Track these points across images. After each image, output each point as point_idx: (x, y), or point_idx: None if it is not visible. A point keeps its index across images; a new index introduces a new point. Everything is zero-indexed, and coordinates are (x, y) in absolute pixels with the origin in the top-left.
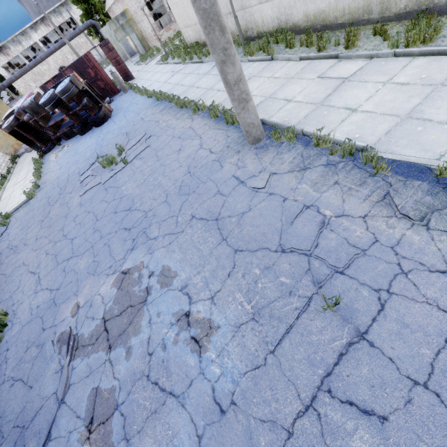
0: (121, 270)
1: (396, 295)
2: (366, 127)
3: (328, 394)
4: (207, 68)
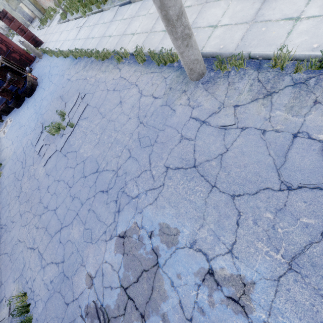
0: (118, 234)
1: None
2: (322, 33)
3: None
4: (110, 14)
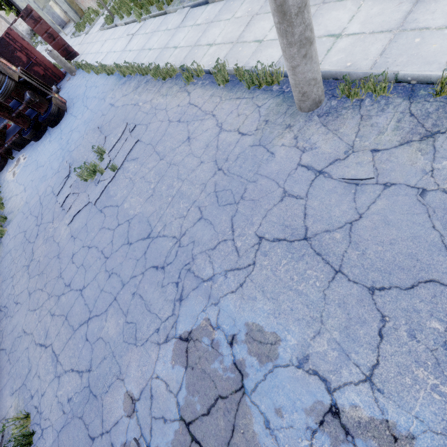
0: (178, 335)
1: None
2: None
3: None
4: (177, 18)
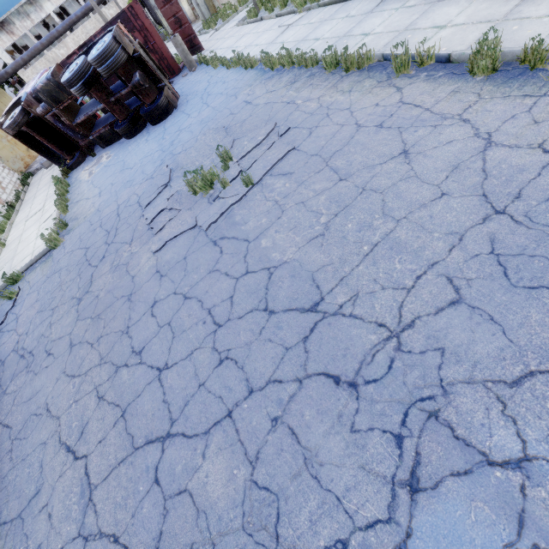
0: None
1: None
2: None
3: None
4: (369, 2)
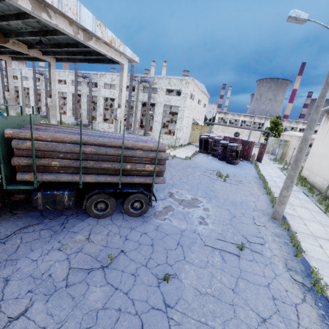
0: (196, 197)
1: (257, 263)
2: (316, 252)
3: (219, 251)
4: (295, 189)
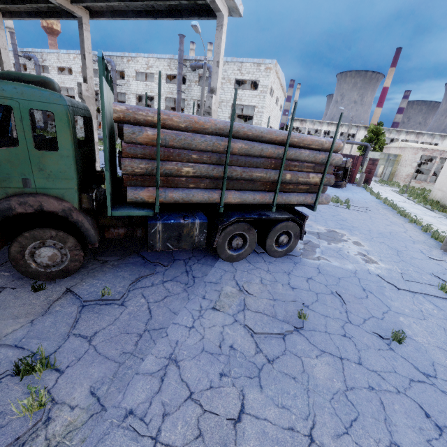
0: (332, 229)
1: None
2: None
3: (422, 296)
4: (435, 215)
